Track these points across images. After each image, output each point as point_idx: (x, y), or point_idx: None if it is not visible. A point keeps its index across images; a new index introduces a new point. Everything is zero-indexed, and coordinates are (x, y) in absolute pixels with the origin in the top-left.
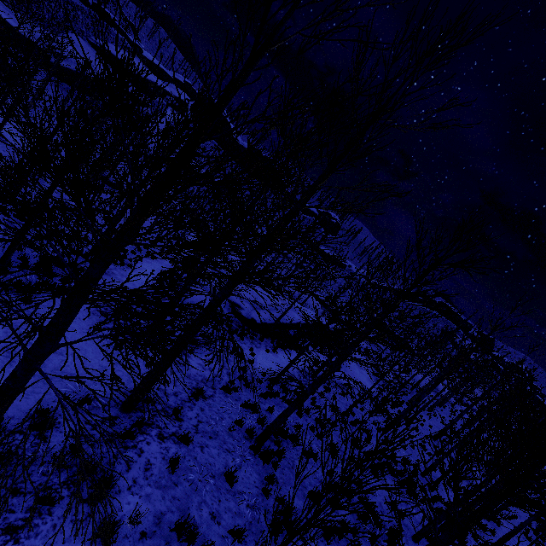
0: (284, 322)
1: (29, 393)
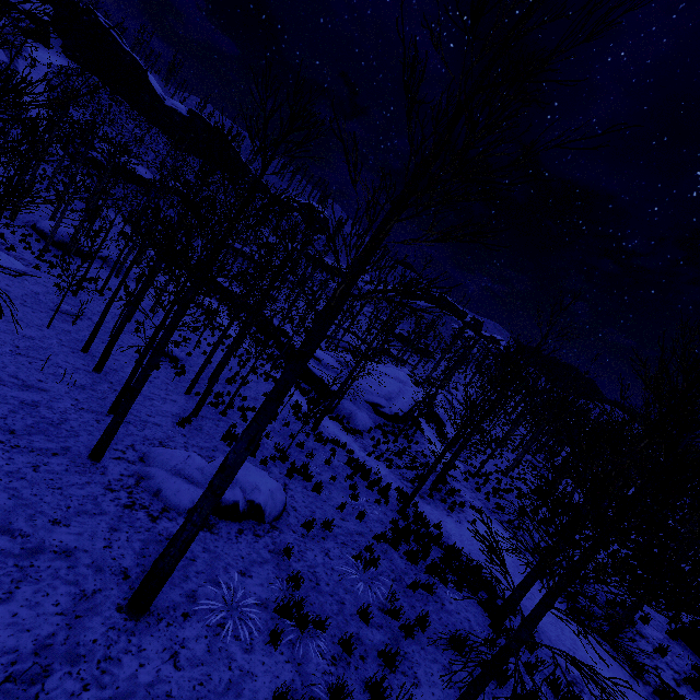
0: (413, 404)
1: (536, 587)
